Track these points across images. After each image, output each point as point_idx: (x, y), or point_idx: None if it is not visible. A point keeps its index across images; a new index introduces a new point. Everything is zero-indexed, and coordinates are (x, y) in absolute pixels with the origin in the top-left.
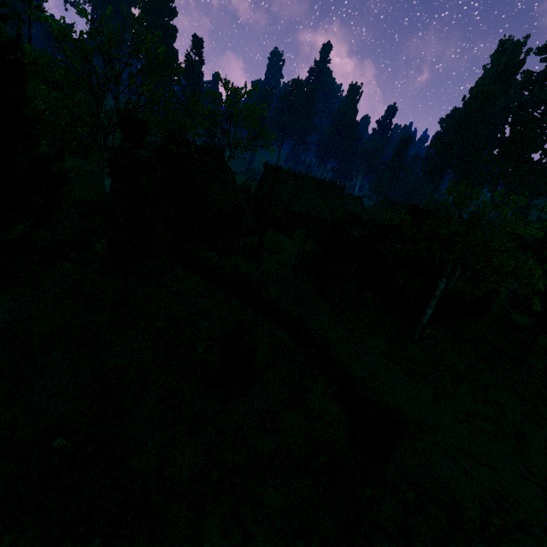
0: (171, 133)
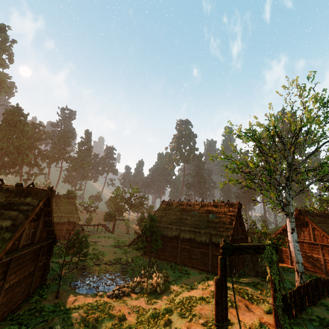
0: (326, 212)
